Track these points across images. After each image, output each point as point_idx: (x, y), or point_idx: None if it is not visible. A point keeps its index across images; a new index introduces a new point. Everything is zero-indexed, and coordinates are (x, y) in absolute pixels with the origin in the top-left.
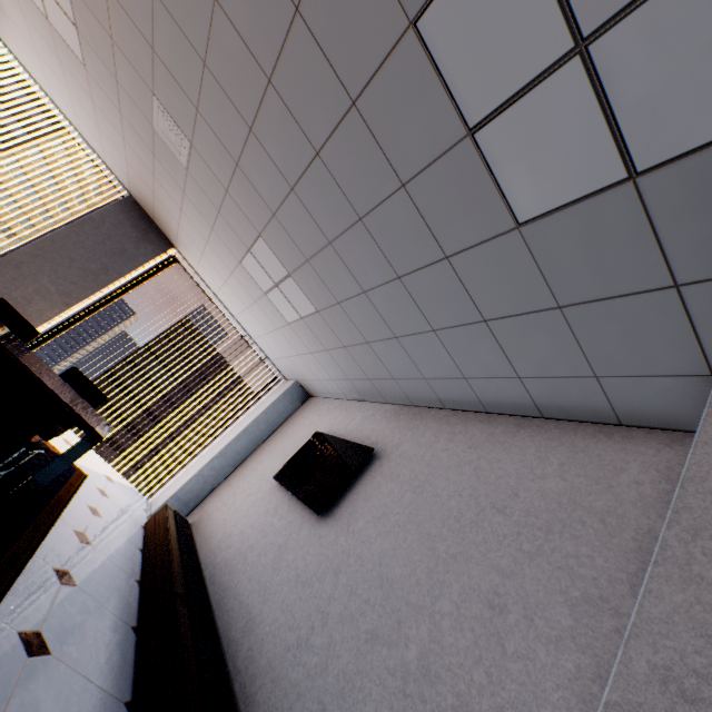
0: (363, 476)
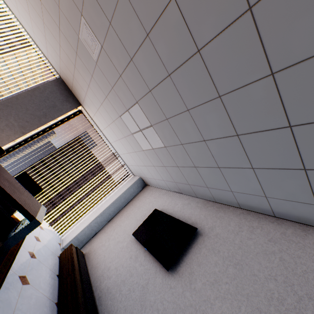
0: (192, 246)
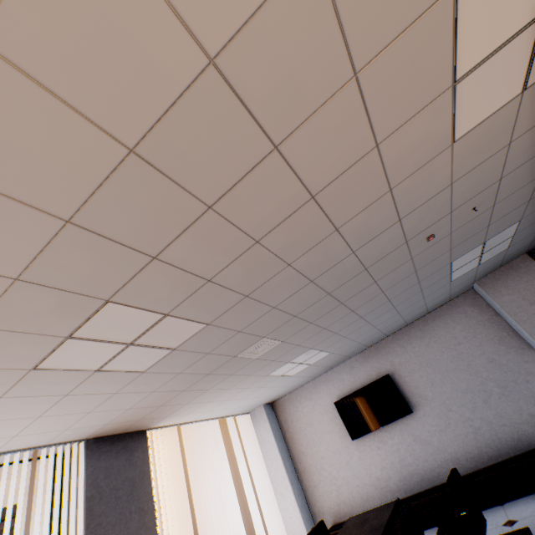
0: (399, 385)
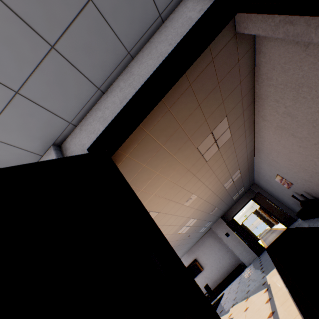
0: (199, 261)
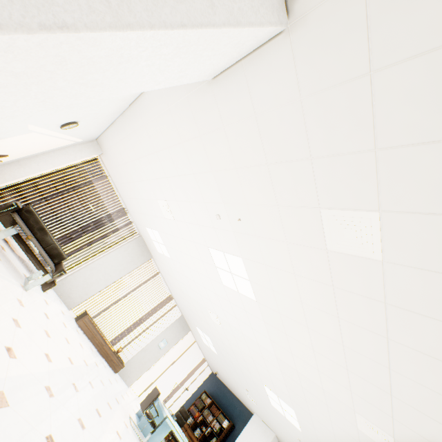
0: None
